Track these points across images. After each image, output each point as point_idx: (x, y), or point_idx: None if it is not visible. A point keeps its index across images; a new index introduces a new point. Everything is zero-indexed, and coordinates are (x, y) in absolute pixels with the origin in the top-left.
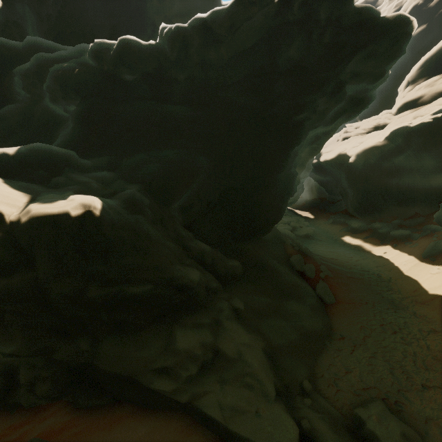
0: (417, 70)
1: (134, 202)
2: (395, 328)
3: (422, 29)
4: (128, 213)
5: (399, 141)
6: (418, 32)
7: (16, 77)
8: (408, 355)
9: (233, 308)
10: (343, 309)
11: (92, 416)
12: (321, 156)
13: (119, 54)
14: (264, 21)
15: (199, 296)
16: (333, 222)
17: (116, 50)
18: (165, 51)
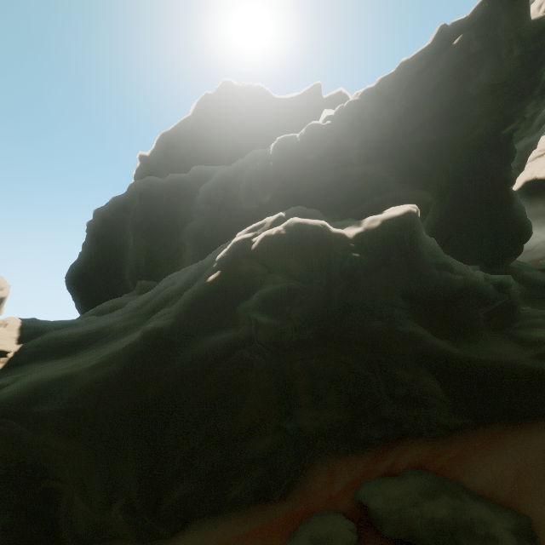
0: None
1: None
2: None
3: None
4: None
5: None
6: None
7: (200, 194)
8: None
9: None
10: None
11: (458, 440)
12: None
13: (307, 138)
14: (445, 63)
15: (515, 298)
16: None
17: (304, 136)
18: (339, 126)
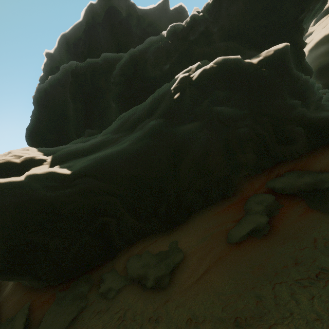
0: None
1: None
2: None
3: None
4: None
5: None
6: None
7: (116, 70)
8: None
9: None
10: None
11: (304, 157)
12: None
13: (191, 24)
14: None
15: (321, 95)
16: None
17: (189, 22)
18: (206, 17)
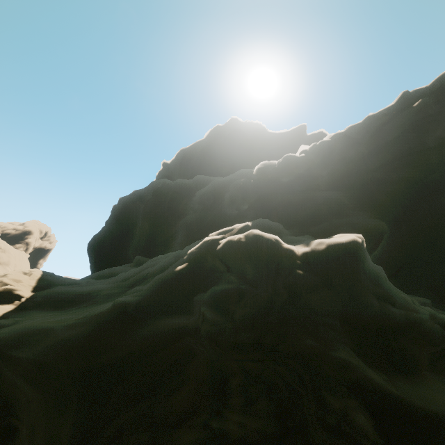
0: None
1: None
2: None
3: None
4: None
5: None
6: None
7: (196, 197)
8: None
9: None
10: None
11: None
12: None
13: (283, 165)
14: (405, 120)
15: None
16: None
17: (281, 163)
18: (311, 158)
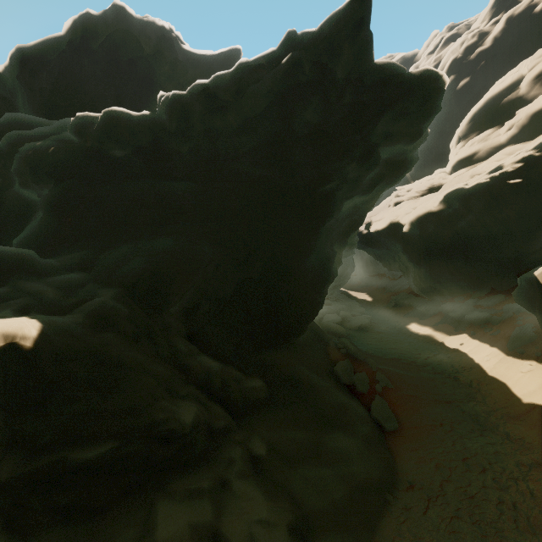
0: (467, 125)
1: (104, 314)
2: (483, 463)
3: (465, 82)
4: (91, 332)
5: (456, 205)
6: (462, 85)
7: None
8: (505, 509)
9: (250, 455)
10: (410, 437)
11: None
12: (371, 226)
13: (103, 128)
14: (272, 84)
15: (195, 446)
16: (395, 305)
17: (100, 123)
18: (162, 121)
